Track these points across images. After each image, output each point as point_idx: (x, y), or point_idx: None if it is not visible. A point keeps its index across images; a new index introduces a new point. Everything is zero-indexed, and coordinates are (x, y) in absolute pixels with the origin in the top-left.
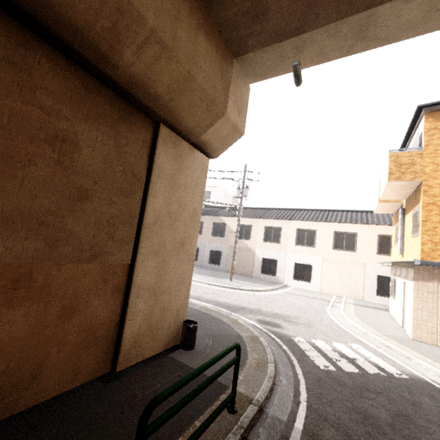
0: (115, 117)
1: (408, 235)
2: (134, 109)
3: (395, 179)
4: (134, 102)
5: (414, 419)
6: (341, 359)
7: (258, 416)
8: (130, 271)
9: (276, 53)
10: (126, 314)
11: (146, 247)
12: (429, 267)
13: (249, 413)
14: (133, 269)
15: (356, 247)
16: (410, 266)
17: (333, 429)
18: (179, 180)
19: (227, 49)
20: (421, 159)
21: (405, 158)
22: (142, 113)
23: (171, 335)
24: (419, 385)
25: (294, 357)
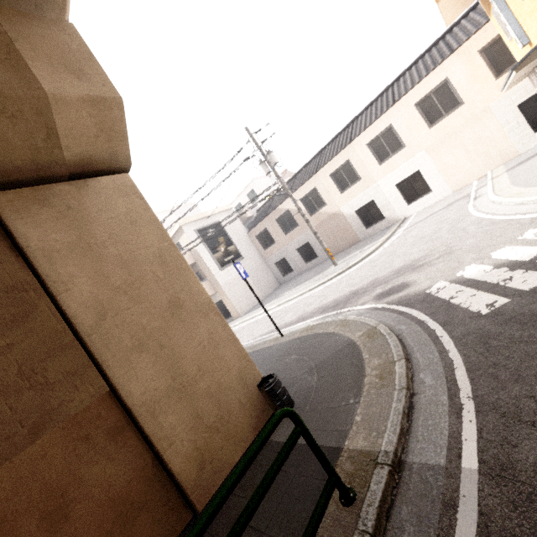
0: None
1: (515, 4)
2: None
3: None
4: None
5: None
6: (512, 273)
7: (397, 481)
8: (116, 399)
9: None
10: (155, 446)
11: (114, 355)
12: None
13: (375, 490)
14: (117, 393)
15: (459, 96)
16: None
17: None
18: (96, 237)
19: None
20: None
21: None
22: None
23: (255, 411)
24: None
25: (436, 323)
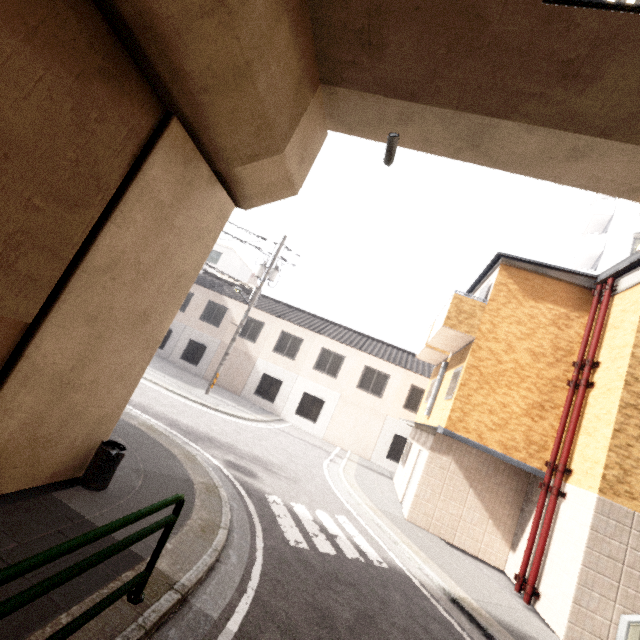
0: (94, 64)
1: (441, 395)
2: (135, 70)
3: (451, 326)
4: (139, 58)
5: (378, 621)
6: (320, 534)
7: (176, 610)
8: (25, 337)
9: (376, 108)
10: None
11: (73, 305)
12: (450, 438)
13: (164, 604)
14: (34, 334)
15: (384, 392)
16: (432, 432)
17: (278, 632)
18: (176, 218)
19: (315, 65)
20: (482, 313)
21: (468, 306)
22: (148, 85)
23: (70, 461)
24: (397, 578)
25: (260, 524)
